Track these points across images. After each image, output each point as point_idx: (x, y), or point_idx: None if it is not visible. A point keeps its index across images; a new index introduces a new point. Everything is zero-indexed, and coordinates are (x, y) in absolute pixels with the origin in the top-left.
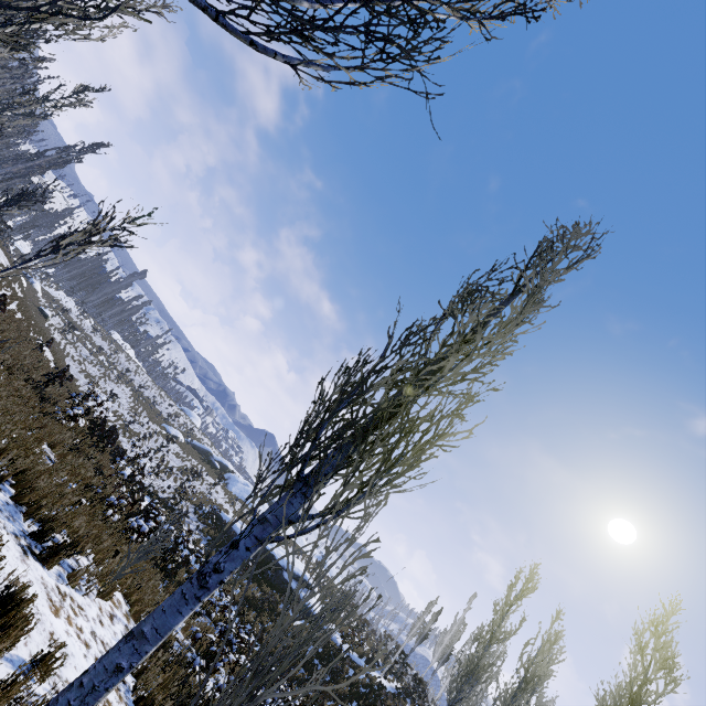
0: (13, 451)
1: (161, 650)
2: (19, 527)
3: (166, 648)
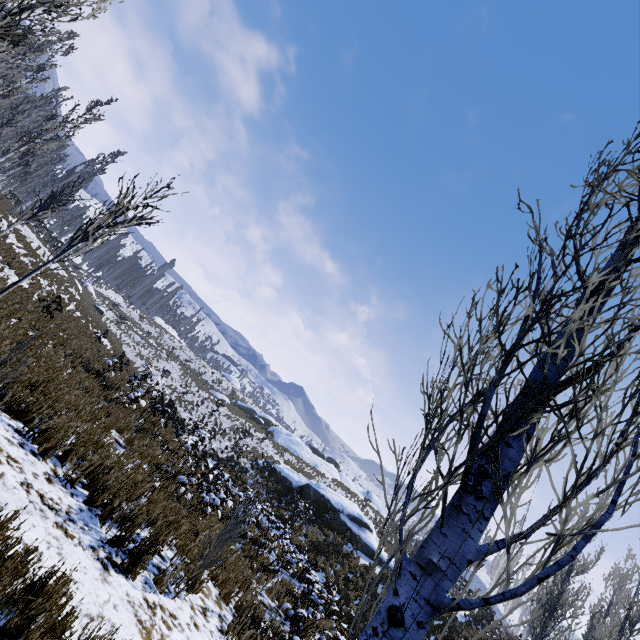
0: (80, 450)
1: (258, 637)
2: (96, 536)
3: (261, 632)
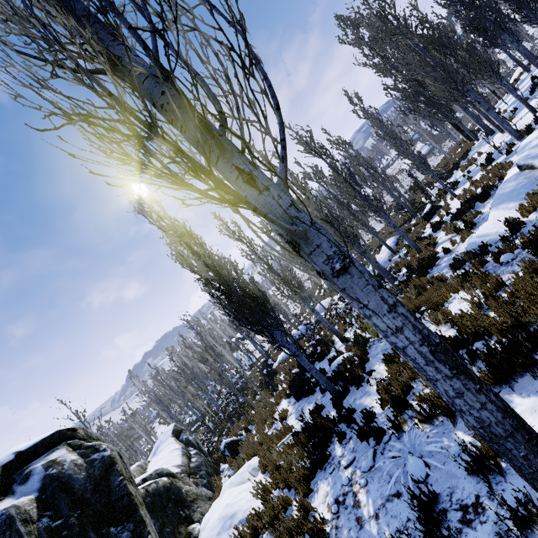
0: None
1: None
2: None
3: None
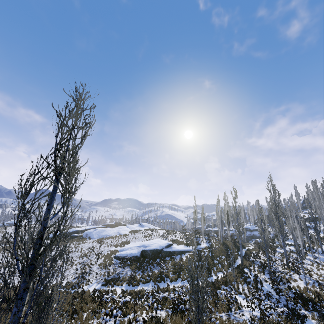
0: None
1: None
2: None
3: None
